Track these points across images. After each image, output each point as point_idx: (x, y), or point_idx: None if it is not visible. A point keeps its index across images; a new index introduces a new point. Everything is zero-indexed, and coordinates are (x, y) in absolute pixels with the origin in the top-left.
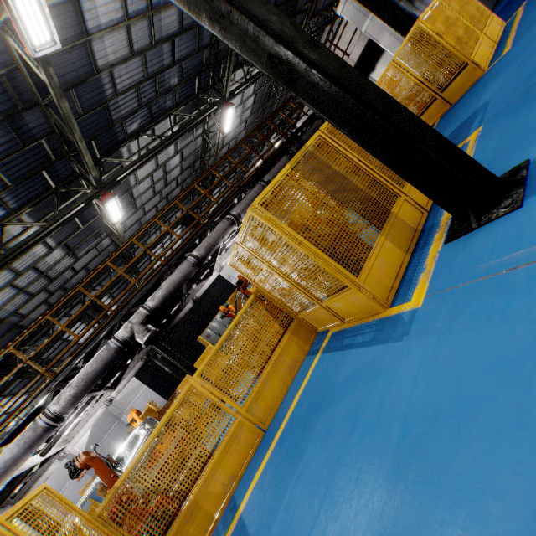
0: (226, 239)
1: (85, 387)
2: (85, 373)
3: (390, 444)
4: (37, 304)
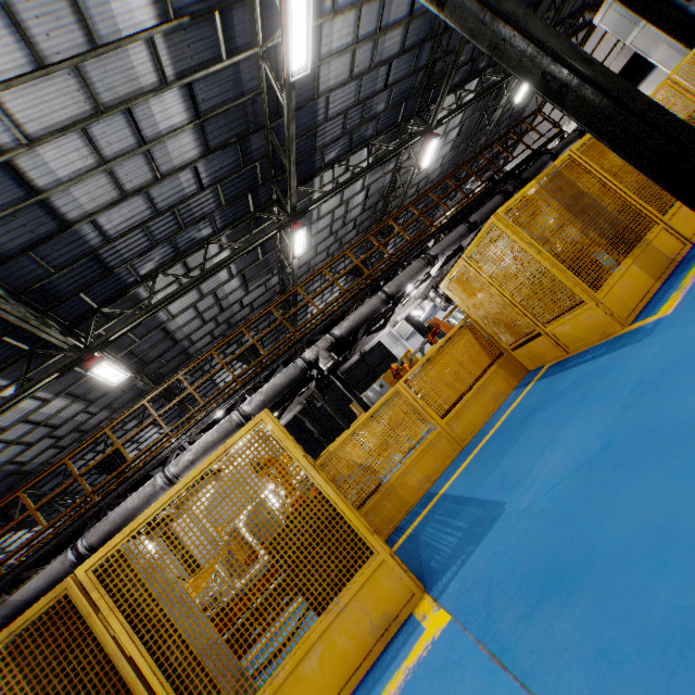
0: (410, 287)
1: (273, 397)
2: (273, 383)
3: (622, 396)
4: (205, 333)
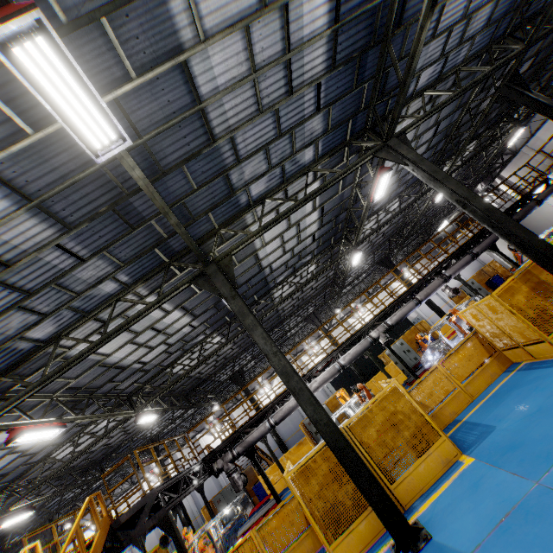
0: None
1: (355, 357)
2: (355, 350)
3: (548, 391)
4: (290, 305)
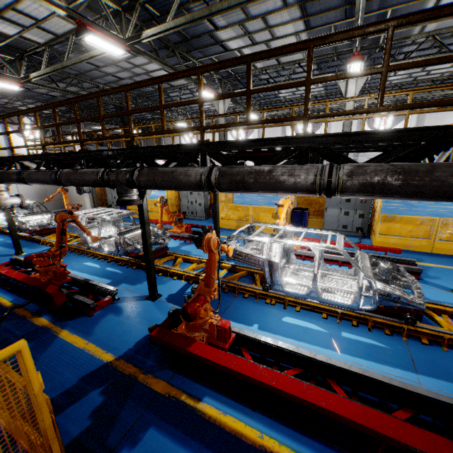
0: None
1: None
2: None
3: None
4: None
